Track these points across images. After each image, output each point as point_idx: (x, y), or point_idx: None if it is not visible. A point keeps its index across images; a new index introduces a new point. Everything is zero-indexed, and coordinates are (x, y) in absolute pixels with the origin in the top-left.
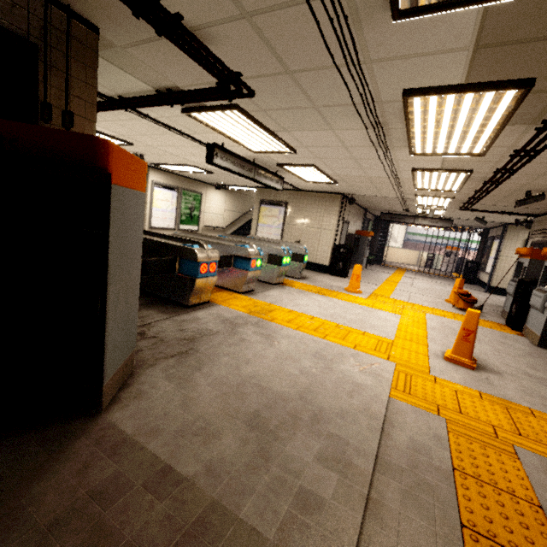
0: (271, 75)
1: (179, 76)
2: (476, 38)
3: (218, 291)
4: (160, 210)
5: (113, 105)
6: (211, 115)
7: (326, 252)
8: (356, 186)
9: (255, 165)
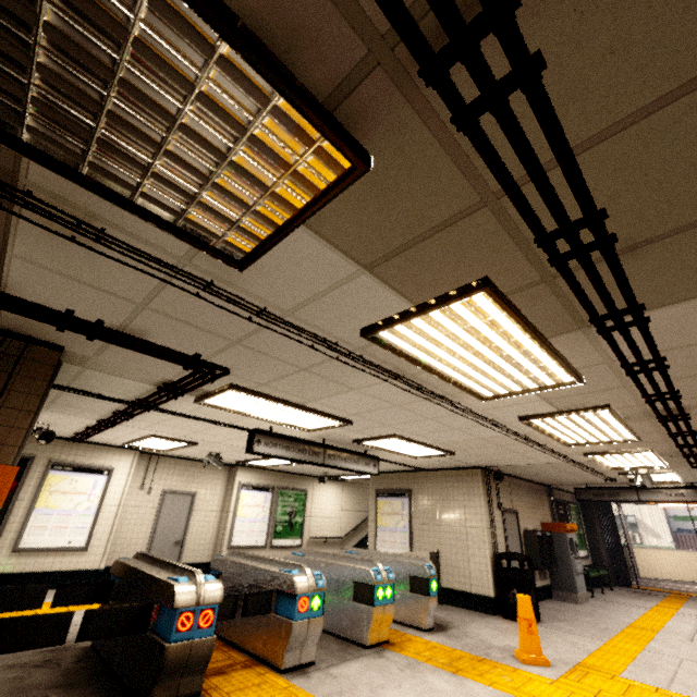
0: (225, 349)
1: (159, 370)
2: (353, 261)
3: (245, 666)
4: (246, 520)
5: (133, 408)
6: (222, 400)
7: (483, 569)
8: (486, 454)
9: (325, 446)
